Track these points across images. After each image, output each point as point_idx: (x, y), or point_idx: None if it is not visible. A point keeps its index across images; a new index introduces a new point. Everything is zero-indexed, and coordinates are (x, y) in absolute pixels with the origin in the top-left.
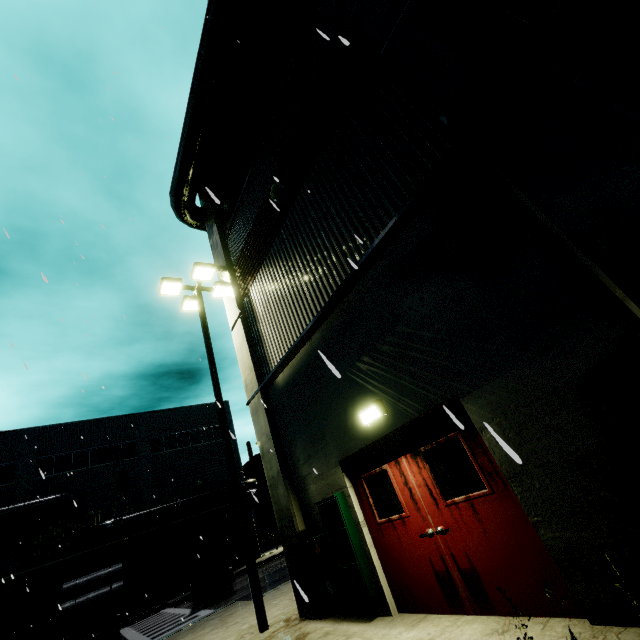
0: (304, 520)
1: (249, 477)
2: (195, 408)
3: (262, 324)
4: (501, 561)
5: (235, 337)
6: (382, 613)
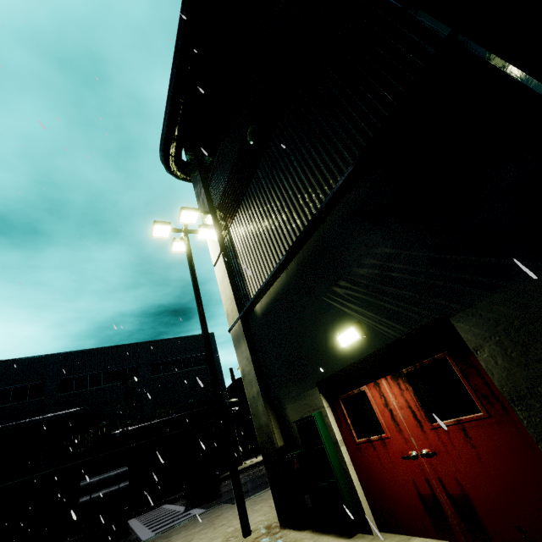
0: (282, 437)
1: (232, 397)
2: (186, 339)
3: (241, 259)
4: (500, 490)
5: (217, 272)
6: (362, 530)
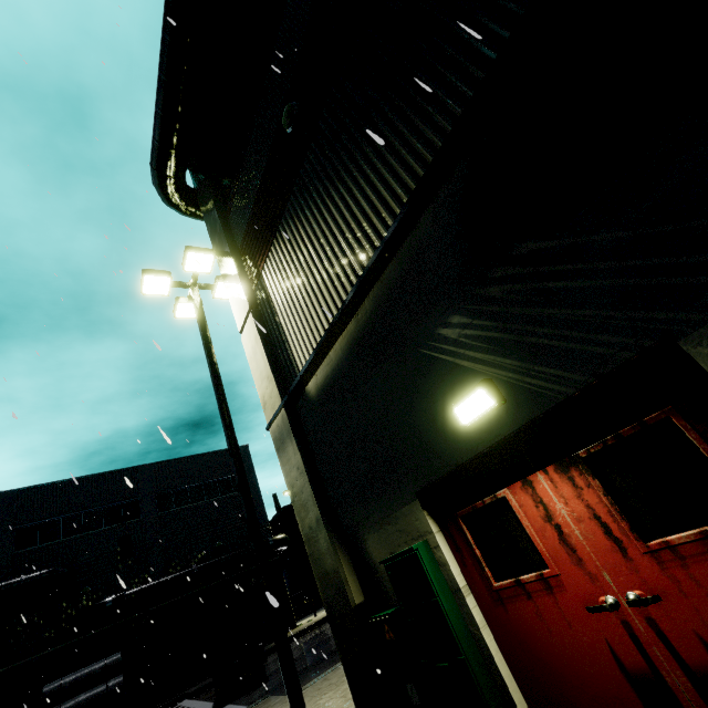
0: (361, 588)
1: (278, 533)
2: (209, 456)
3: (281, 315)
4: None
5: (246, 341)
6: None
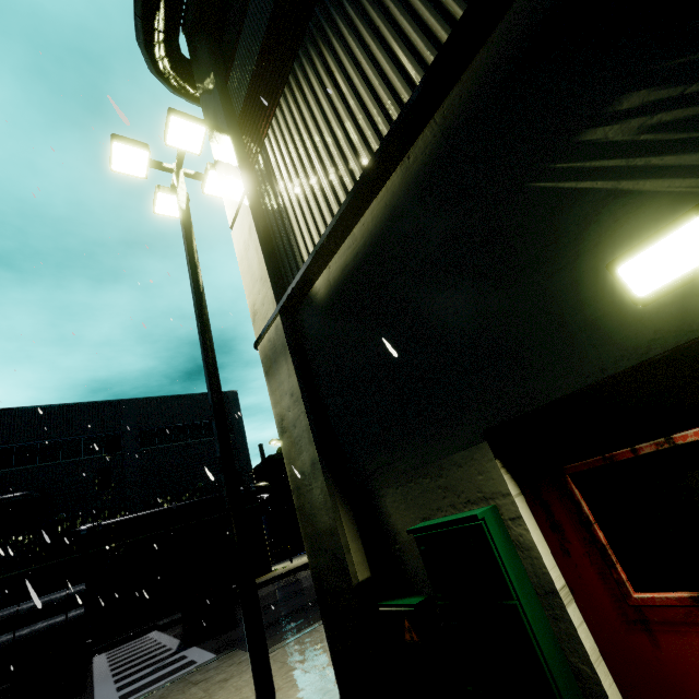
0: (368, 559)
1: (260, 481)
2: (196, 397)
3: (286, 192)
4: None
5: (237, 236)
6: None
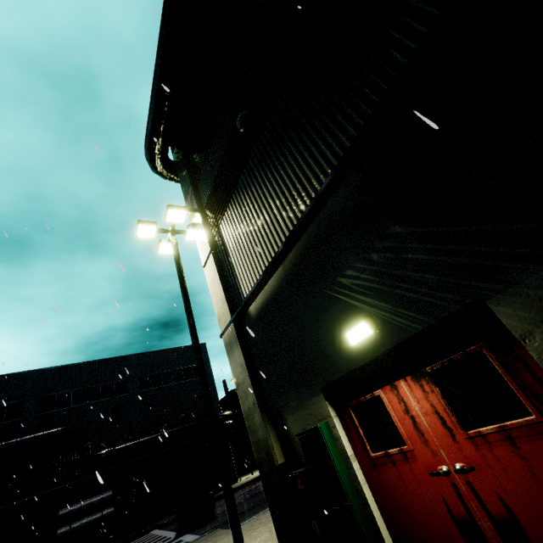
0: (283, 452)
1: (225, 410)
2: (177, 350)
3: (233, 256)
4: None
5: (207, 273)
6: None
